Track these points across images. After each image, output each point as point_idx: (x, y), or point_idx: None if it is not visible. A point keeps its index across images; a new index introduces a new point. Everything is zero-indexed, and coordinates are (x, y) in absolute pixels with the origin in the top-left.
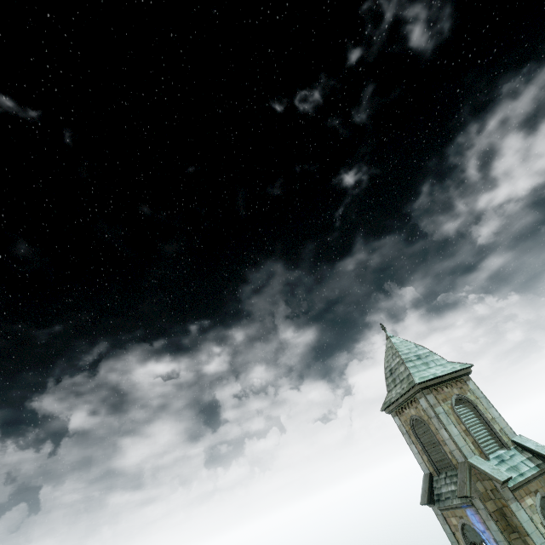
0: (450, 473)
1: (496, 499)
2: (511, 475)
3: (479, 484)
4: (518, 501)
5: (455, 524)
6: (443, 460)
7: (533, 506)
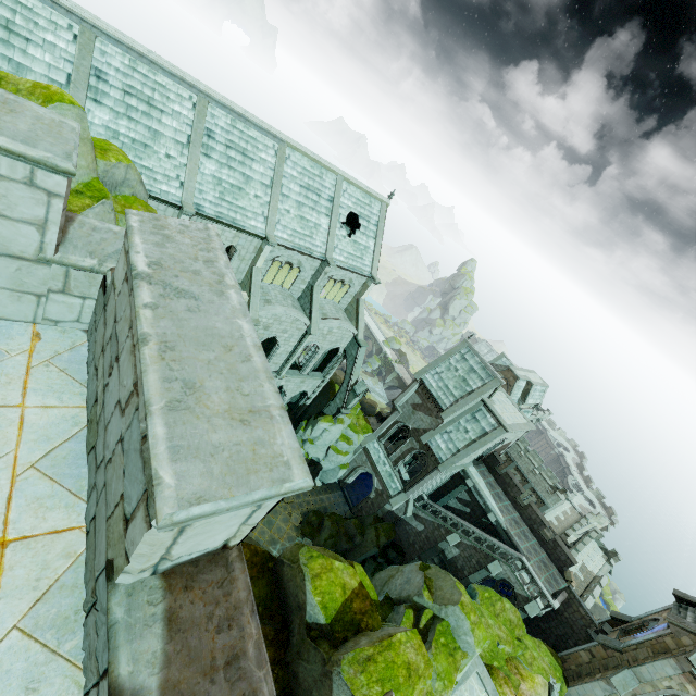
0: None
1: (678, 650)
2: None
3: (689, 640)
4: (681, 671)
5: (661, 614)
6: None
7: (687, 690)
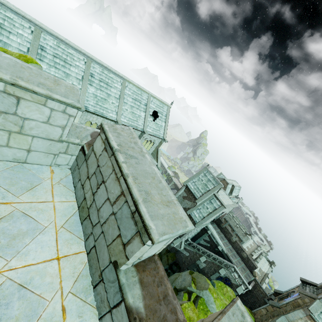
0: (315, 292)
1: (303, 305)
2: (315, 316)
3: (308, 300)
4: (305, 315)
5: (295, 289)
6: (321, 291)
7: None
